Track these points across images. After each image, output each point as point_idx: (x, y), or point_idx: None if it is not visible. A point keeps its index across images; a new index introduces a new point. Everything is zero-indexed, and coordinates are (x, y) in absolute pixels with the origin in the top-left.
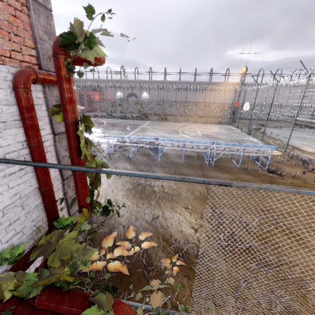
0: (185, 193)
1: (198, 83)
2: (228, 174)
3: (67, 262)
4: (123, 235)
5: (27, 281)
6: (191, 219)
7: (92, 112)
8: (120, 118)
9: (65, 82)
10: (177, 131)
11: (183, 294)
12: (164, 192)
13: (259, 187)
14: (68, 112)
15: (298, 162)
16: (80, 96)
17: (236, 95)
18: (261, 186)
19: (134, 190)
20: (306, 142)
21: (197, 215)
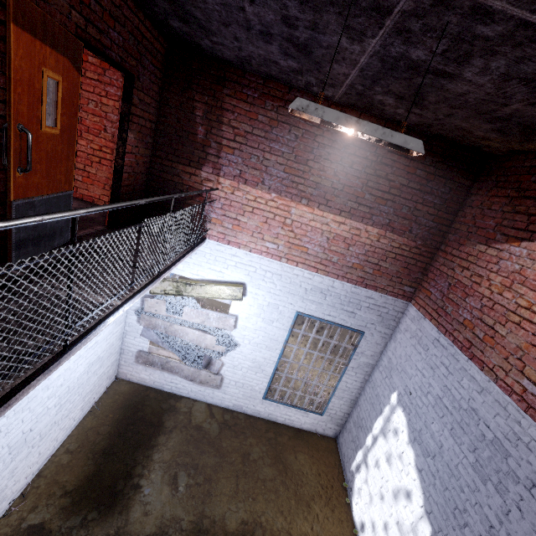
0: None
1: None
2: None
3: None
4: None
5: None
6: None
7: None
8: None
9: None
10: None
11: None
12: None
13: None
14: None
15: None
16: None
17: None
18: None
19: None
20: None
21: None
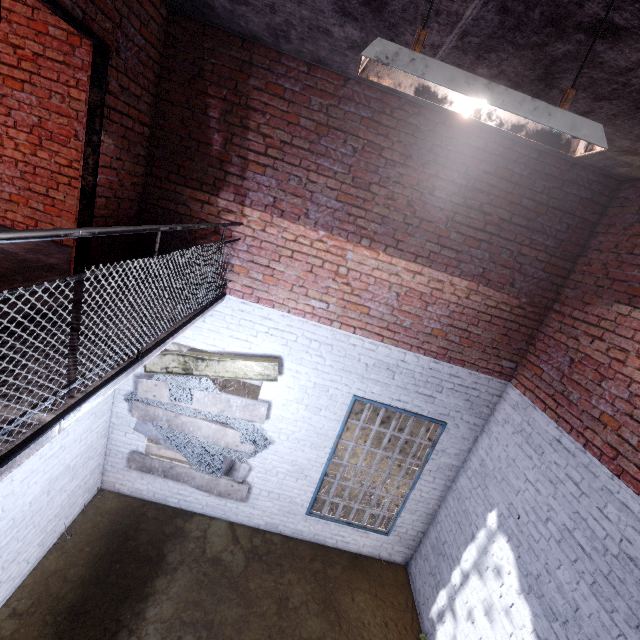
0: None
1: None
2: None
3: None
4: None
5: None
6: None
7: None
8: None
9: None
10: None
11: None
12: None
13: None
14: None
15: None
16: None
17: None
18: None
19: (411, 472)
20: None
21: None
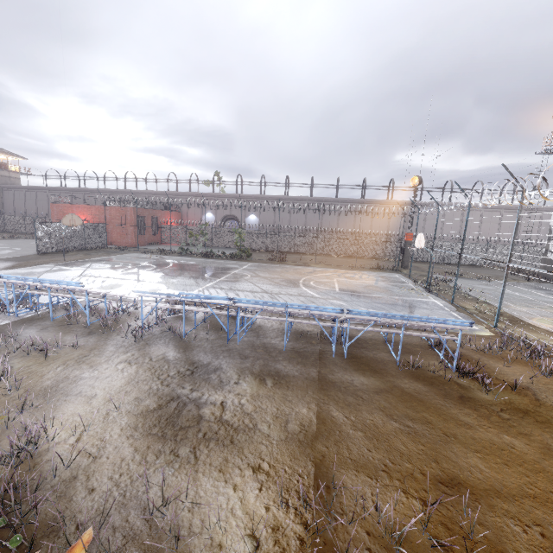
0: (266, 425)
1: (342, 202)
2: (374, 377)
3: None
4: None
5: None
6: (257, 504)
7: (159, 245)
8: (202, 256)
9: None
10: (296, 281)
11: None
12: (221, 420)
13: None
14: None
15: (521, 351)
16: (137, 218)
17: (404, 222)
18: None
19: (156, 414)
20: (538, 310)
21: (275, 493)
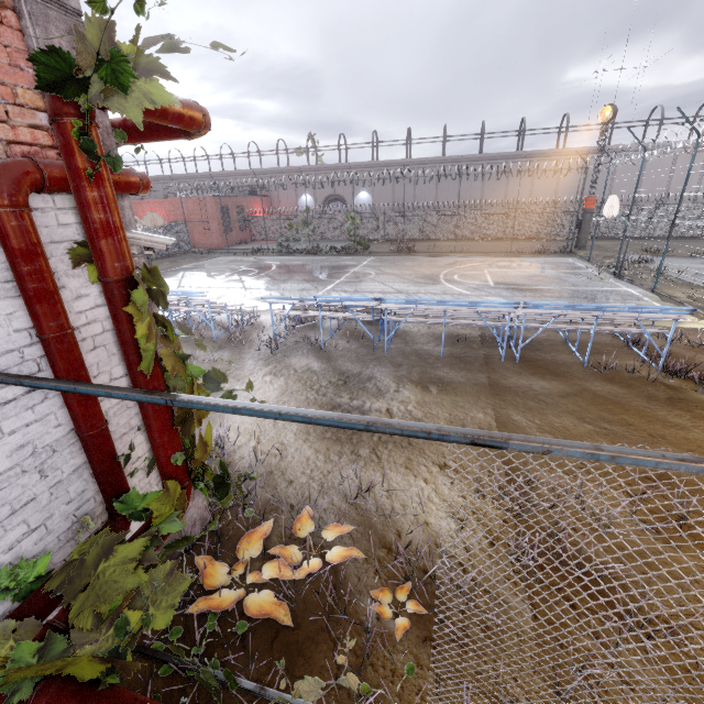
0: None
1: (489, 159)
2: (556, 381)
3: (119, 610)
4: (288, 527)
5: (14, 659)
6: (452, 494)
7: (250, 243)
8: (307, 253)
9: (86, 185)
10: (435, 277)
11: (418, 685)
12: None
13: (589, 454)
14: (103, 258)
15: None
16: (222, 211)
17: (584, 181)
18: (595, 453)
19: None
20: None
21: (467, 486)
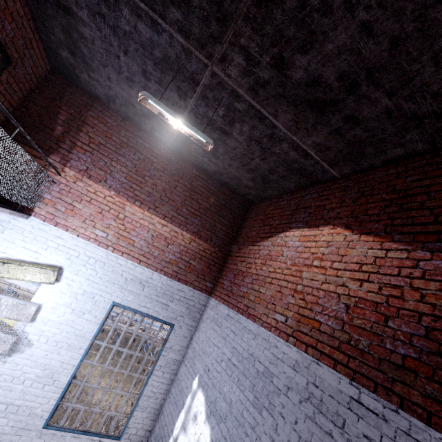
0: None
1: None
2: None
3: None
4: None
5: None
6: None
7: None
8: None
9: None
10: None
11: None
12: None
13: None
14: None
15: None
16: None
17: None
18: None
19: None
20: None
21: None
